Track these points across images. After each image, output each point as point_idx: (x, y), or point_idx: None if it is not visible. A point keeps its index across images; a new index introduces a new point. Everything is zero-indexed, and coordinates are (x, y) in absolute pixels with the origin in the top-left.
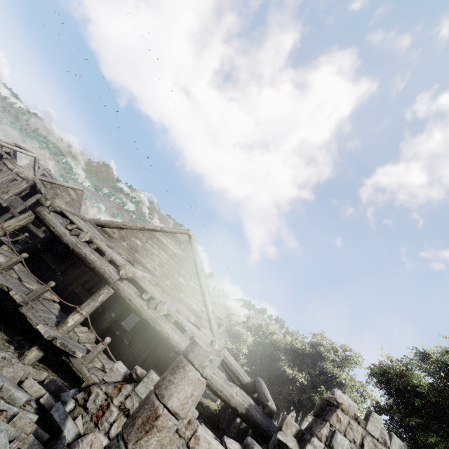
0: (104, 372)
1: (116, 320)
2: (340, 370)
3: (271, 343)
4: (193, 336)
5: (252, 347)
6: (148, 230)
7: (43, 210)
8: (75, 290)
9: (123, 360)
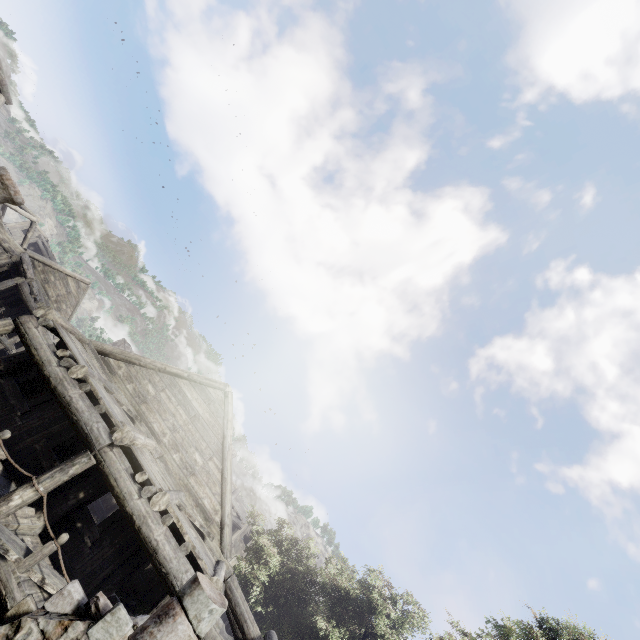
0: (42, 589)
1: (82, 504)
2: (396, 634)
3: (305, 572)
4: (194, 551)
5: (275, 574)
6: (170, 374)
7: (29, 320)
8: (34, 445)
9: (75, 572)
